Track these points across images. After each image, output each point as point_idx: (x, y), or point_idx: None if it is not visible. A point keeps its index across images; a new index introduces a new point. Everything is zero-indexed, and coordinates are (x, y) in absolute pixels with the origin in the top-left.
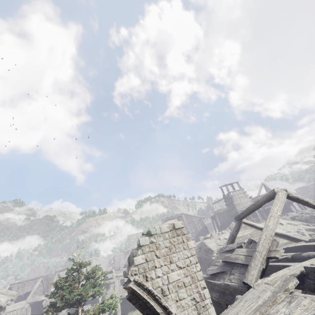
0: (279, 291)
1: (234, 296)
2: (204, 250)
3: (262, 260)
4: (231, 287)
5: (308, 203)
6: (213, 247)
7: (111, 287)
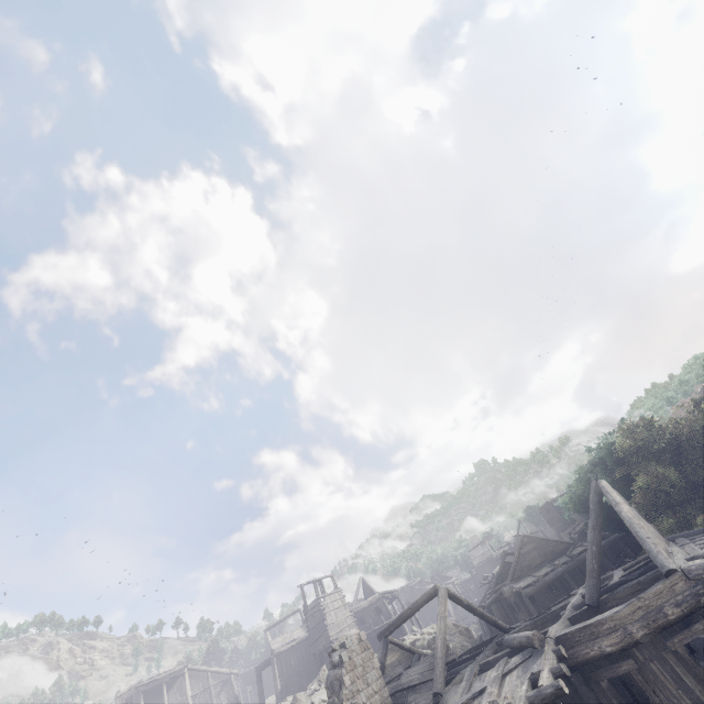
0: (471, 677)
1: None
2: None
3: (444, 666)
4: None
5: (462, 601)
6: None
7: None
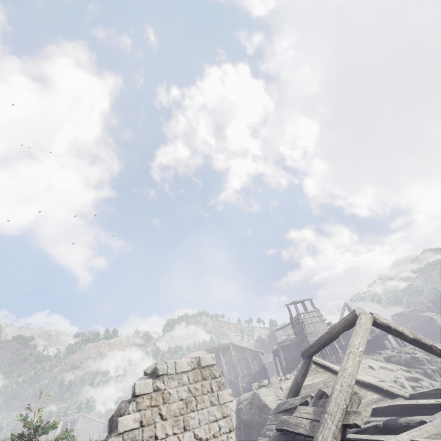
0: None
1: None
2: (256, 407)
3: (334, 430)
4: None
5: (403, 334)
6: (271, 403)
7: None
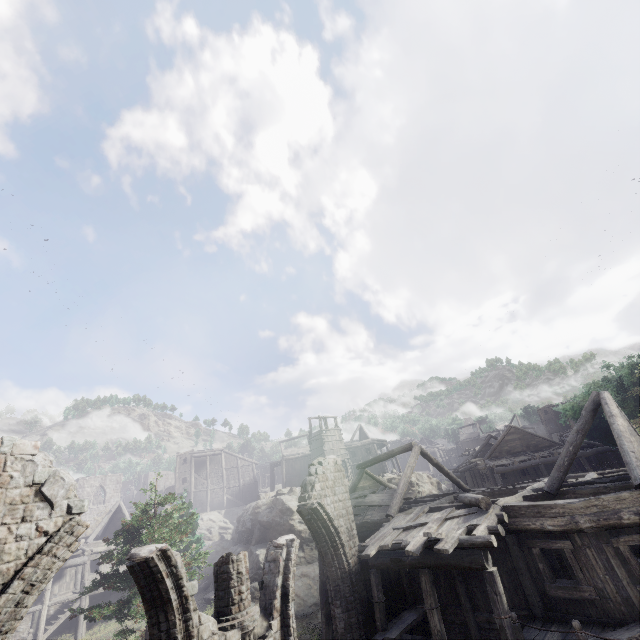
0: (420, 512)
1: (372, 530)
2: (278, 511)
3: (401, 499)
4: (370, 523)
5: (432, 460)
6: (294, 507)
7: (67, 576)
